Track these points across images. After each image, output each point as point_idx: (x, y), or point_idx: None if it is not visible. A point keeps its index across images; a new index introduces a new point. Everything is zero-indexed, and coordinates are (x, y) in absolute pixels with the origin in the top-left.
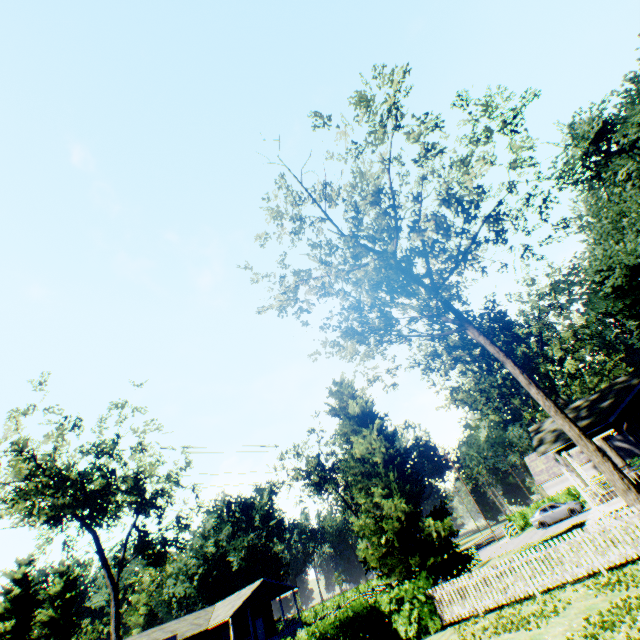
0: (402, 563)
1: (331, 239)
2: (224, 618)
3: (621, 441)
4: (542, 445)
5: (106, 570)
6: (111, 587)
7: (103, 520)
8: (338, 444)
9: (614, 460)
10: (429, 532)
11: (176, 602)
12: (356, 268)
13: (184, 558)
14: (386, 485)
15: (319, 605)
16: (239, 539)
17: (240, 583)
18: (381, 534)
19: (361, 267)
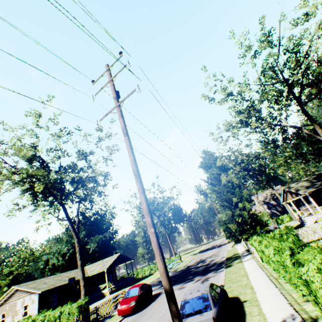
0: (252, 229)
1: (273, 62)
2: (102, 270)
3: (274, 210)
4: (300, 190)
5: (71, 226)
6: (75, 236)
7: (52, 204)
8: (203, 180)
9: (288, 211)
10: (258, 219)
11: (48, 269)
12: (269, 84)
13: (58, 245)
14: (238, 198)
15: (140, 269)
16: (95, 237)
17: (90, 260)
18: (239, 217)
19: (272, 84)
